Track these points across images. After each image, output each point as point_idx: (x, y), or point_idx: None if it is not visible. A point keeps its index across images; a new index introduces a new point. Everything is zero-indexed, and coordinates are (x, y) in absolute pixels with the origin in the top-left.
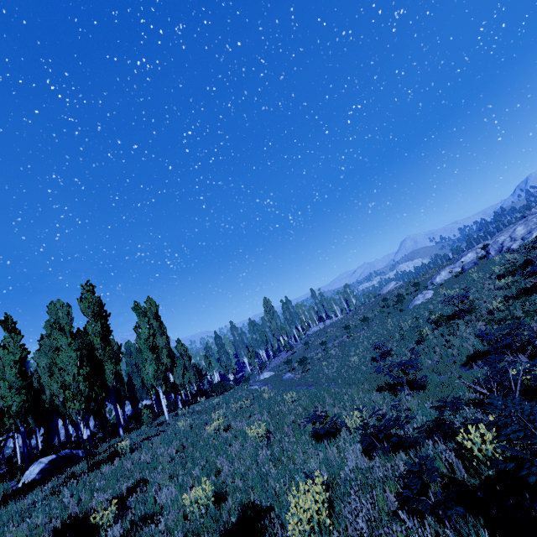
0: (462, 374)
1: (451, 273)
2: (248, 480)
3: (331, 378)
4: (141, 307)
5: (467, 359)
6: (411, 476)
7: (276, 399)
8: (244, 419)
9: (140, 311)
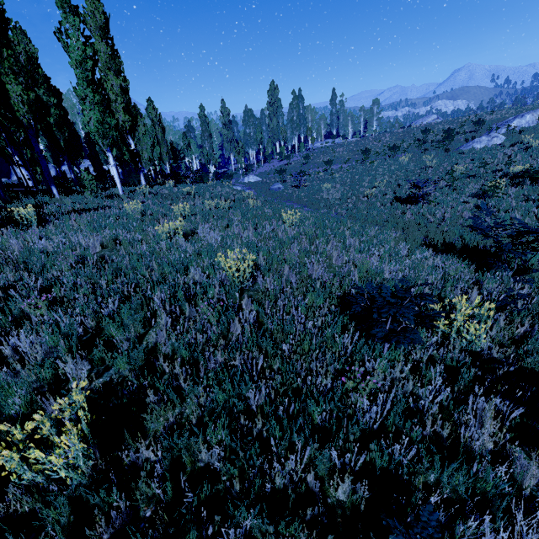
0: None
1: None
2: (203, 383)
3: (331, 205)
4: None
5: None
6: None
7: (265, 212)
8: (218, 228)
9: None
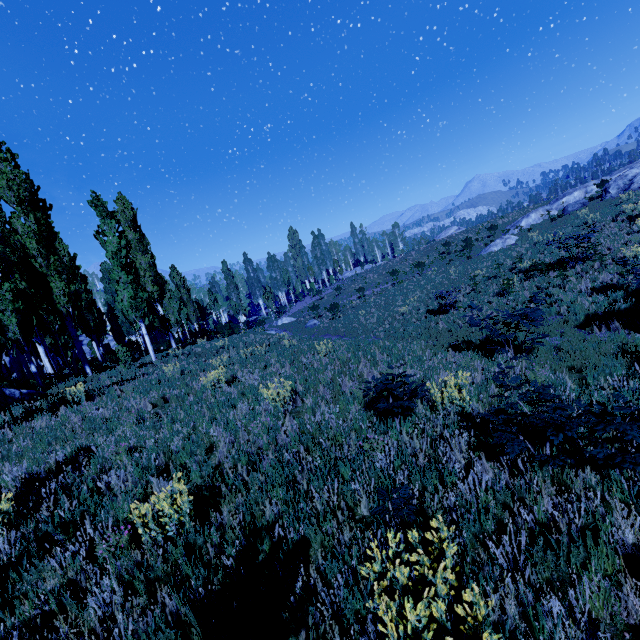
0: (582, 338)
1: (544, 216)
2: (261, 473)
3: (369, 330)
4: (103, 203)
5: (584, 319)
6: (634, 530)
7: (301, 349)
8: (257, 370)
9: (102, 209)
